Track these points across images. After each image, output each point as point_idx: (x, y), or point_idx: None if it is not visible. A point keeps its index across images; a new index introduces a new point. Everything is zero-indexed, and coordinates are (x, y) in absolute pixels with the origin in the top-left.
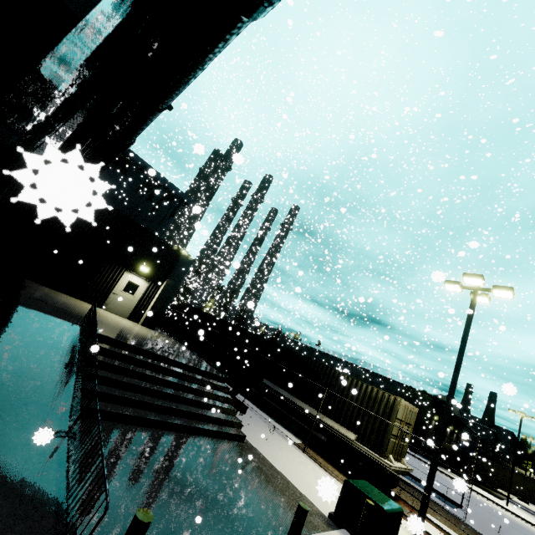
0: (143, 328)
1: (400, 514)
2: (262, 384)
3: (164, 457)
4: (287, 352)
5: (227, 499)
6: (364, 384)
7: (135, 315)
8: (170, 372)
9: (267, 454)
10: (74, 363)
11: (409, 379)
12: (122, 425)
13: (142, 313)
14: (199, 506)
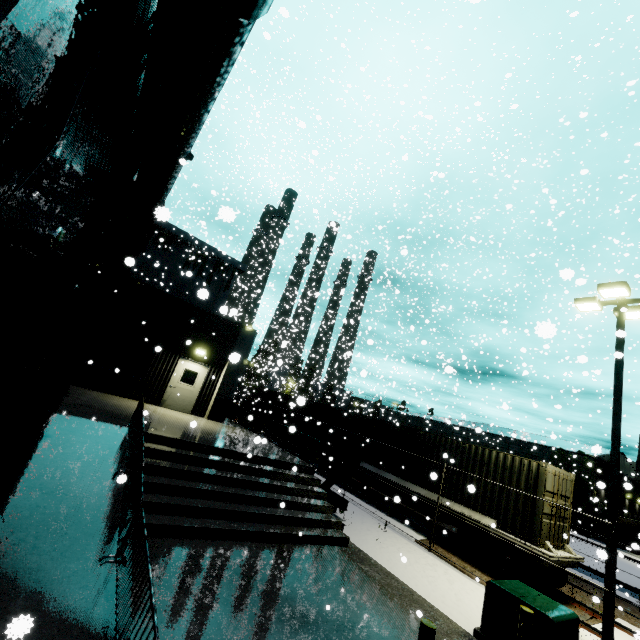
0: (209, 422)
1: (575, 622)
2: (364, 470)
3: (244, 576)
4: (388, 425)
5: (331, 623)
6: (493, 451)
7: (199, 408)
8: (244, 469)
9: (381, 558)
10: (123, 471)
11: (557, 440)
12: (190, 540)
13: (206, 404)
14: (293, 637)
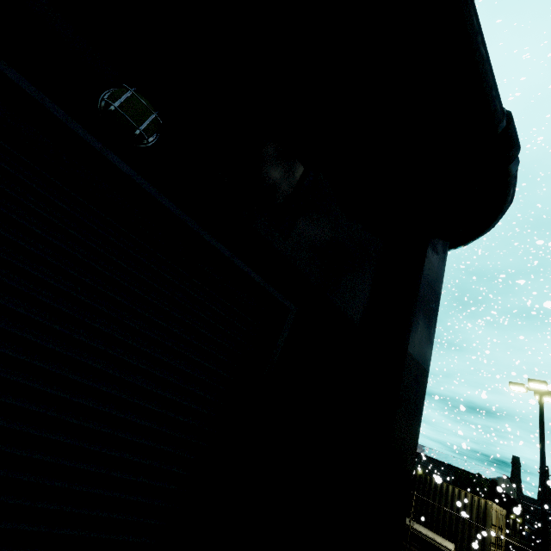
0: None
1: None
2: None
3: None
4: None
5: None
6: (450, 486)
7: None
8: None
9: None
10: None
11: (456, 459)
12: None
13: None
14: None
